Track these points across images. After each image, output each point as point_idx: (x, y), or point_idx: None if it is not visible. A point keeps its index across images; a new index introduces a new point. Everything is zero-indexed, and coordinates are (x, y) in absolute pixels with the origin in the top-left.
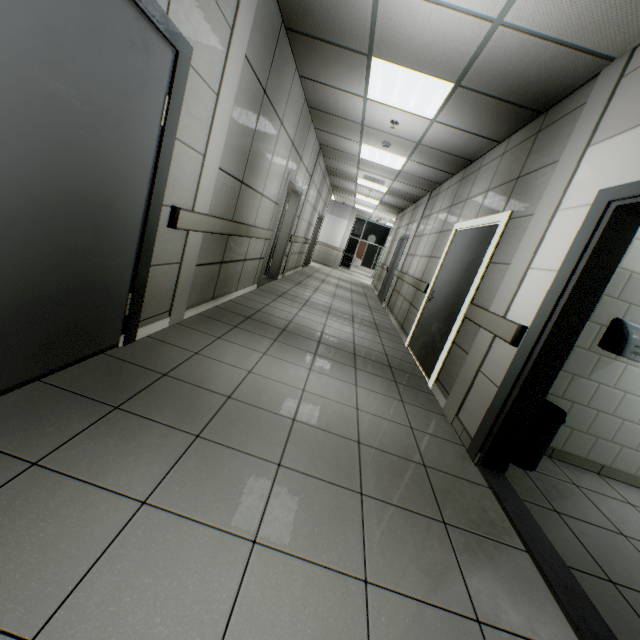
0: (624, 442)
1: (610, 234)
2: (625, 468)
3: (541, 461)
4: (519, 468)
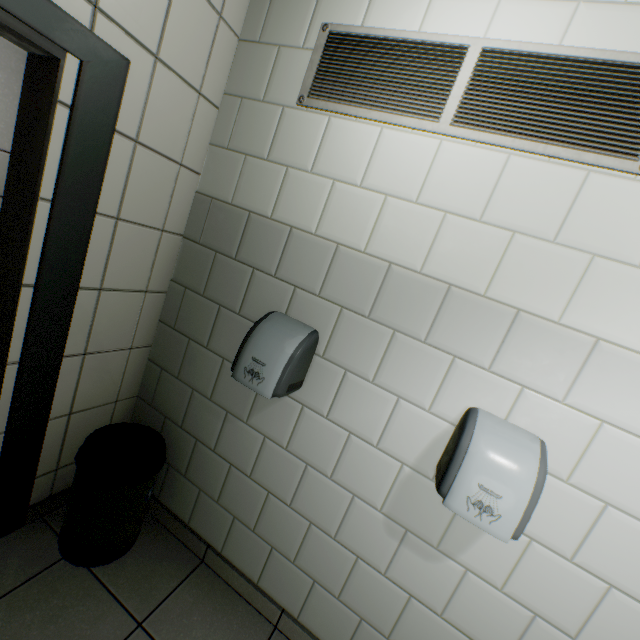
0: (318, 573)
1: (29, 105)
2: (326, 634)
3: (158, 560)
4: (56, 553)
